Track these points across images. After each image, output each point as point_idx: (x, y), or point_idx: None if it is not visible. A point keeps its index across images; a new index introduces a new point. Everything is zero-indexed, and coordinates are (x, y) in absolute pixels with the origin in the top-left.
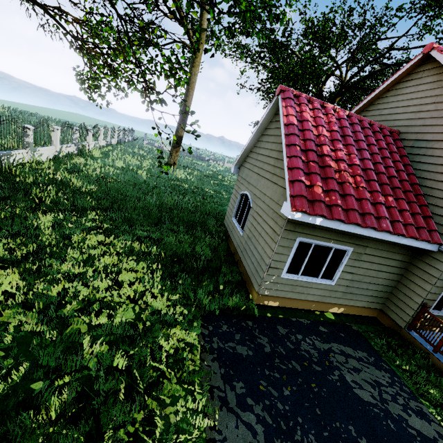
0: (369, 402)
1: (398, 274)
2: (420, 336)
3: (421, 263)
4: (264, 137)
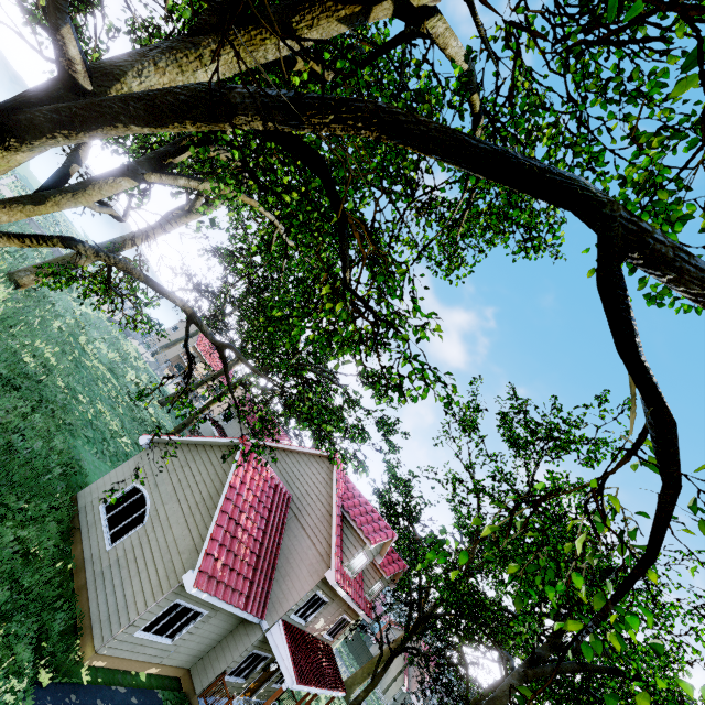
0: None
1: (223, 635)
2: (206, 704)
3: (244, 630)
4: (205, 454)
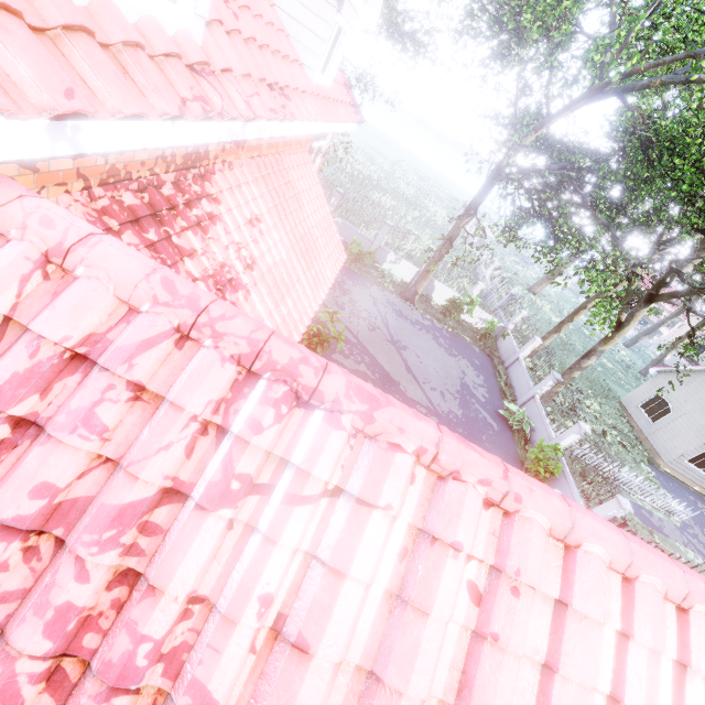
0: None
1: None
2: None
3: None
4: (702, 376)
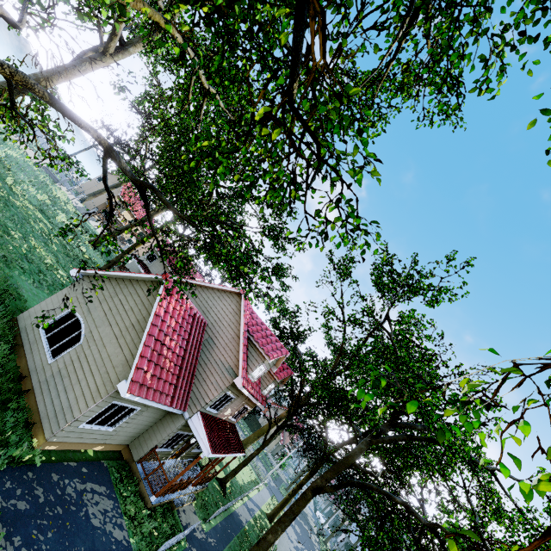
0: (97, 527)
1: (154, 422)
2: (143, 468)
3: (170, 418)
4: (132, 287)
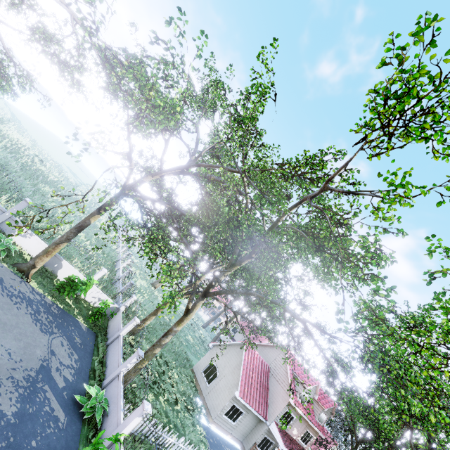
0: None
1: (252, 427)
2: None
3: (260, 425)
4: (233, 348)
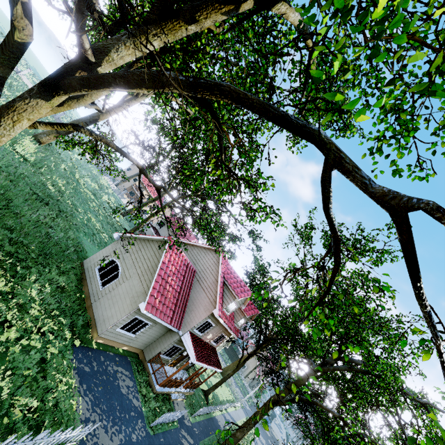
0: (124, 394)
1: (159, 336)
2: (151, 366)
3: (170, 334)
4: (149, 245)
